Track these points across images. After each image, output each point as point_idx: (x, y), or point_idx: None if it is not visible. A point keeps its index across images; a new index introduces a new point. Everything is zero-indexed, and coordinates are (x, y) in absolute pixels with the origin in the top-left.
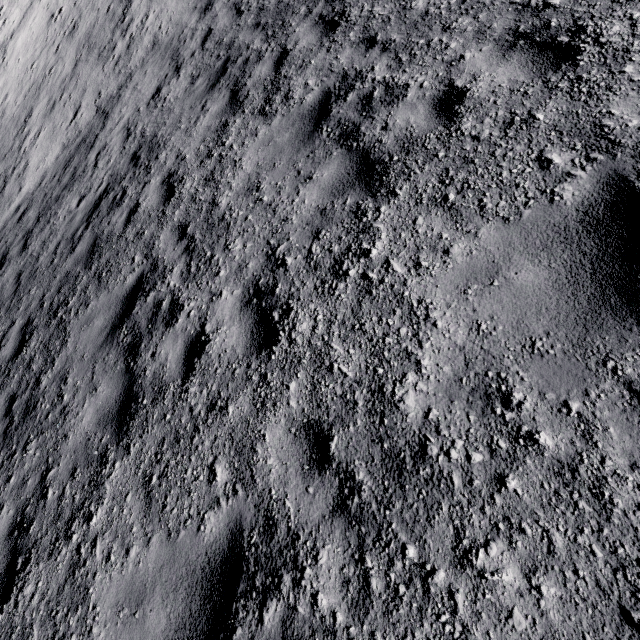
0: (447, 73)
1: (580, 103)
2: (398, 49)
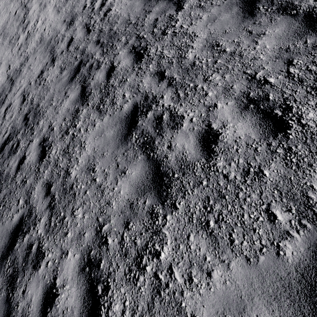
0: (207, 115)
1: (292, 171)
2: (177, 86)
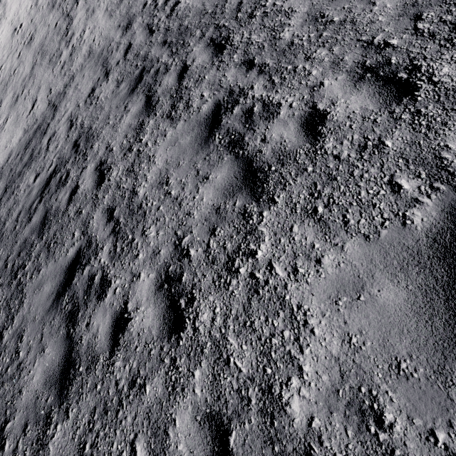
0: (311, 96)
1: (421, 135)
2: (271, 72)
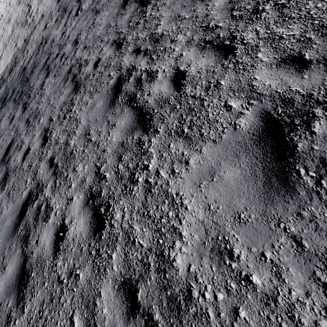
0: None
1: None
2: None
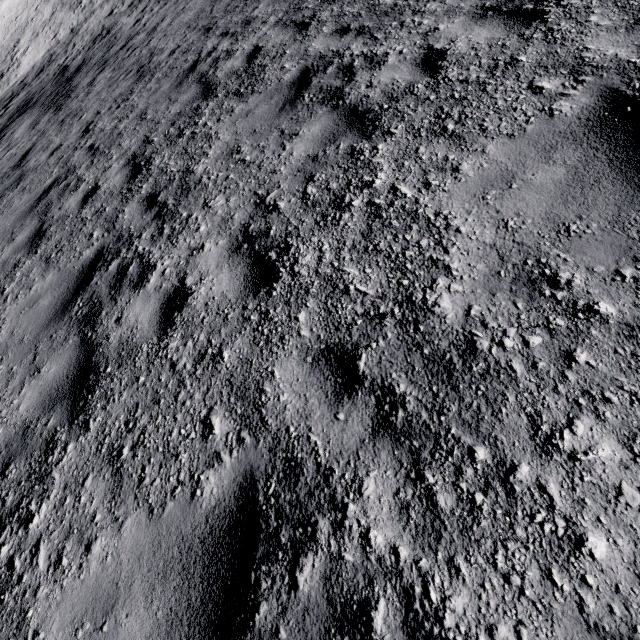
0: None
1: None
2: None
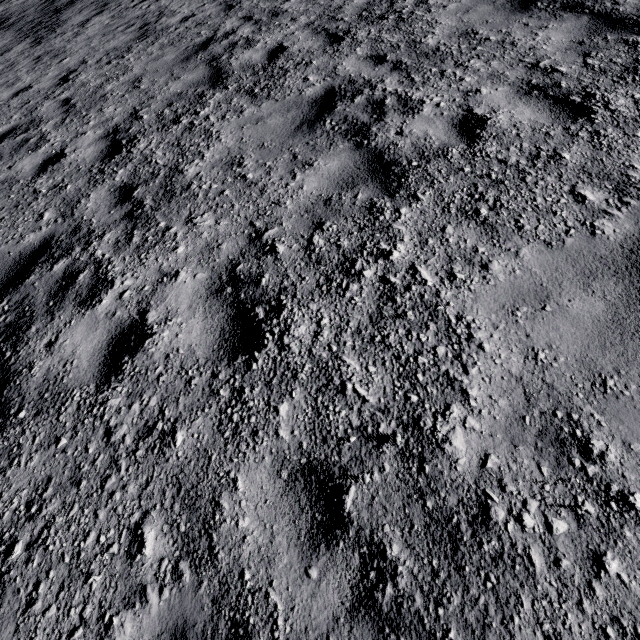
0: None
1: None
2: None
